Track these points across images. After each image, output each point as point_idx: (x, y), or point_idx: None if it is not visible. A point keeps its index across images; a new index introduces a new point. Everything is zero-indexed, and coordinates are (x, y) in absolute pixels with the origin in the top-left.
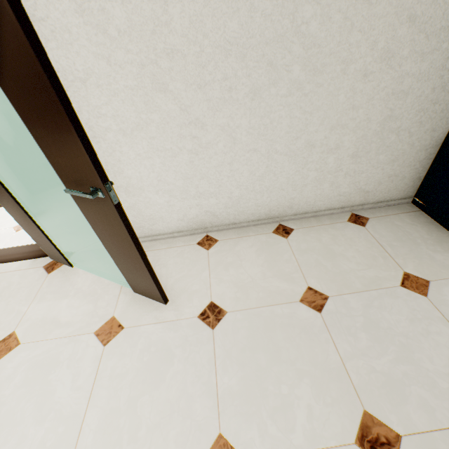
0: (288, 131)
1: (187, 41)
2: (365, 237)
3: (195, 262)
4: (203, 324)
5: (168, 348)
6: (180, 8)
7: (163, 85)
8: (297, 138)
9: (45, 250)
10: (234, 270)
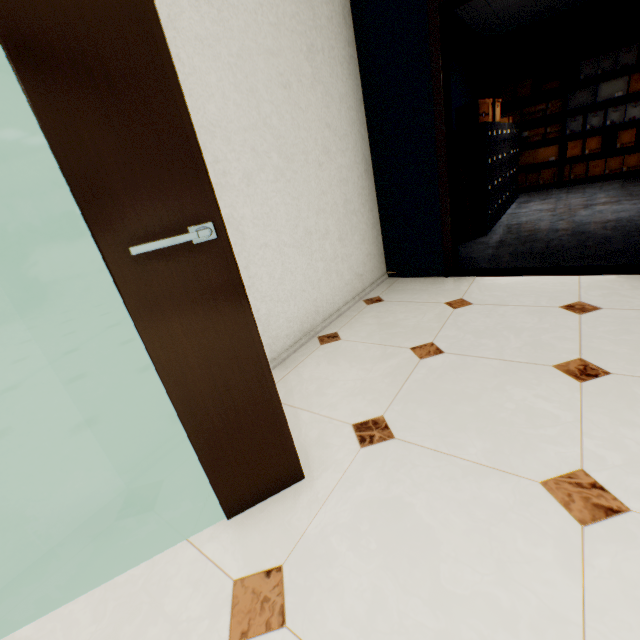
0: (287, 219)
1: None
2: (394, 304)
3: None
4: (378, 445)
5: (380, 502)
6: None
7: None
8: (296, 226)
9: None
10: (332, 388)
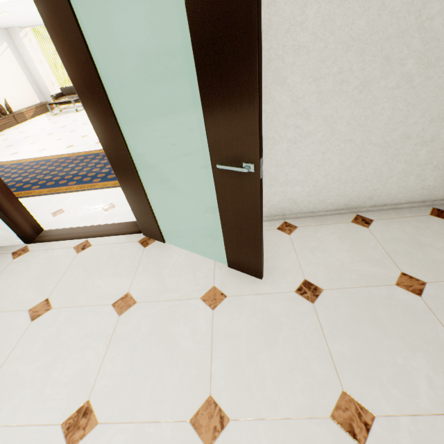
0: (387, 123)
1: (315, 38)
2: None
3: (279, 244)
4: (302, 298)
5: (273, 316)
6: (316, 9)
7: (282, 79)
8: (394, 130)
9: (141, 227)
10: (321, 253)
